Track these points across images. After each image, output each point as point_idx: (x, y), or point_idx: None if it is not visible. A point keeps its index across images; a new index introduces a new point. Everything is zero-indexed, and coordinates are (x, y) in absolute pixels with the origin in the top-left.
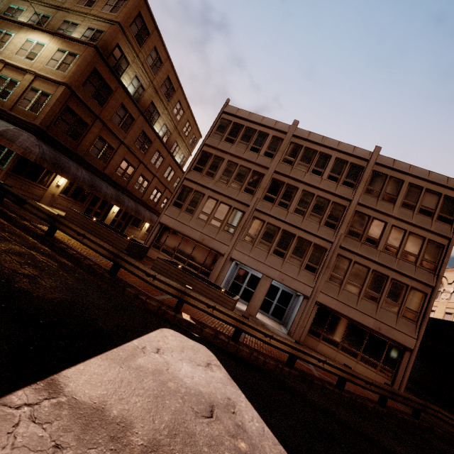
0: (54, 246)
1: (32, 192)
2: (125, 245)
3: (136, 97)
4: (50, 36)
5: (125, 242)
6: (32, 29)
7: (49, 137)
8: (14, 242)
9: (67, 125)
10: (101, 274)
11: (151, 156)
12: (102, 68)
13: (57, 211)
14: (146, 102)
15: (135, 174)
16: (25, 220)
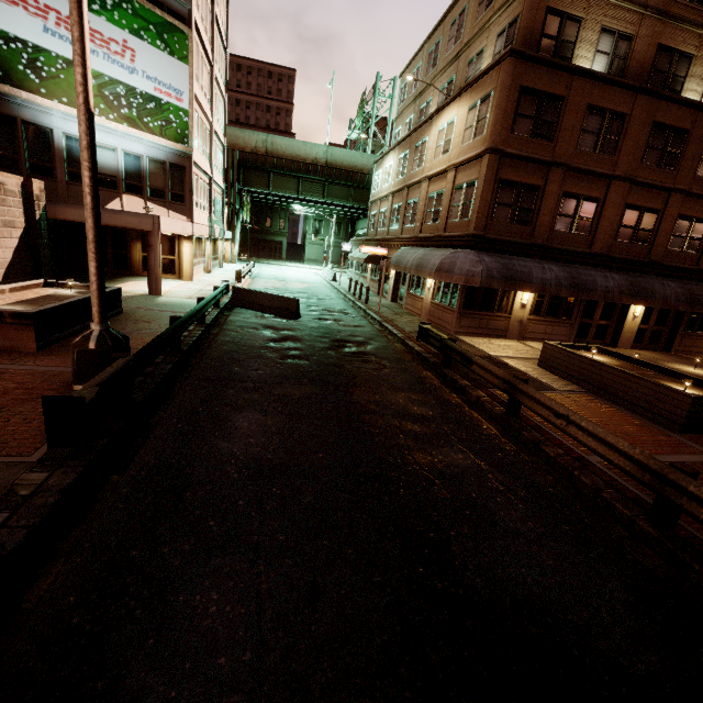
0: (521, 437)
1: (492, 327)
2: (679, 406)
3: (616, 70)
4: (457, 101)
5: (680, 401)
6: (440, 113)
7: (489, 241)
8: (457, 446)
9: (508, 209)
10: (629, 520)
11: (694, 164)
12: (532, 76)
13: (532, 345)
14: (643, 60)
15: (663, 222)
16: (479, 387)
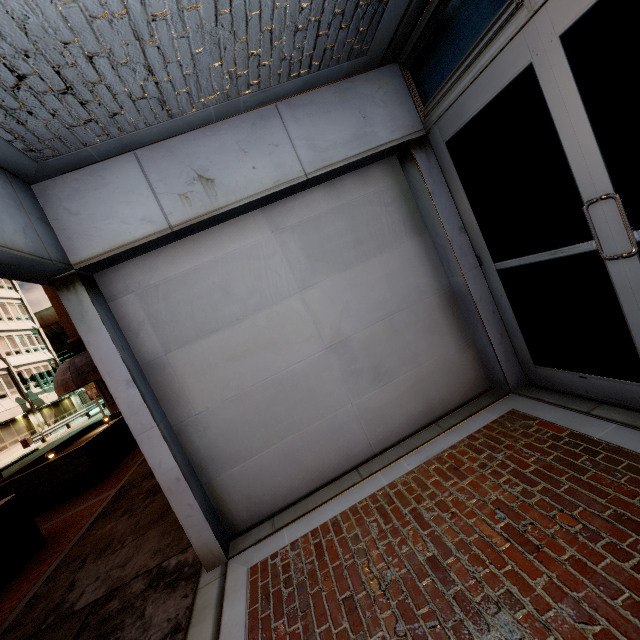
0: None
1: None
2: None
3: None
4: None
5: None
6: None
7: None
8: None
9: None
10: None
11: None
12: None
13: None
14: None
15: None
16: None
